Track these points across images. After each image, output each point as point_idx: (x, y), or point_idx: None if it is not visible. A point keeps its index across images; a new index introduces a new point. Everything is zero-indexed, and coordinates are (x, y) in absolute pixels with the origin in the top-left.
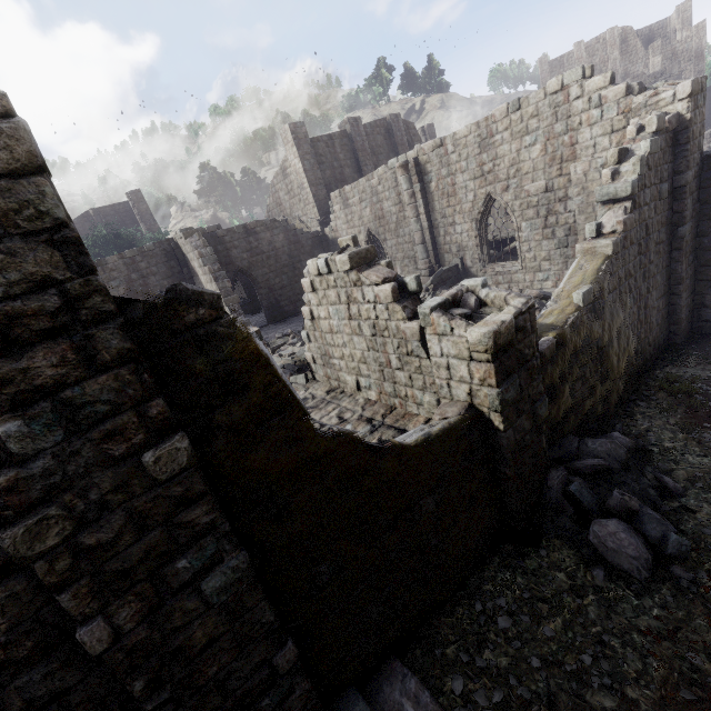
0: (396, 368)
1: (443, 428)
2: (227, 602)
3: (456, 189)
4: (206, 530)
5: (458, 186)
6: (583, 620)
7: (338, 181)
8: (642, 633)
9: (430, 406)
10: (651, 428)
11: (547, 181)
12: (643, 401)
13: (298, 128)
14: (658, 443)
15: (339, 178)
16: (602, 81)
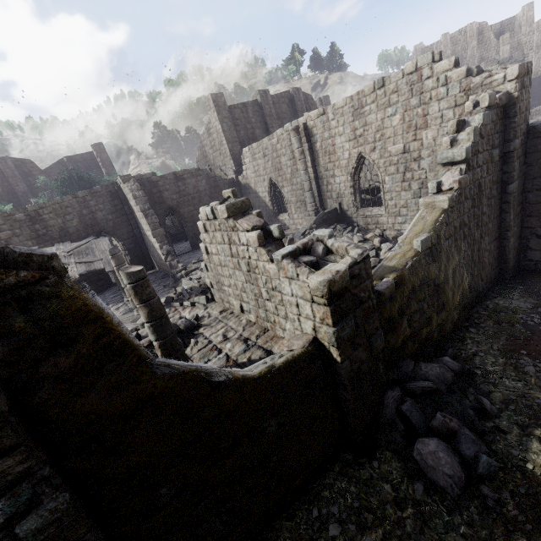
0: (265, 299)
1: (286, 360)
2: (46, 540)
3: (335, 148)
4: (20, 478)
5: (337, 146)
6: (400, 533)
7: (250, 139)
8: None
9: (290, 332)
10: (478, 352)
11: (404, 144)
12: (474, 328)
13: (218, 97)
14: (482, 367)
15: (251, 137)
16: (448, 64)
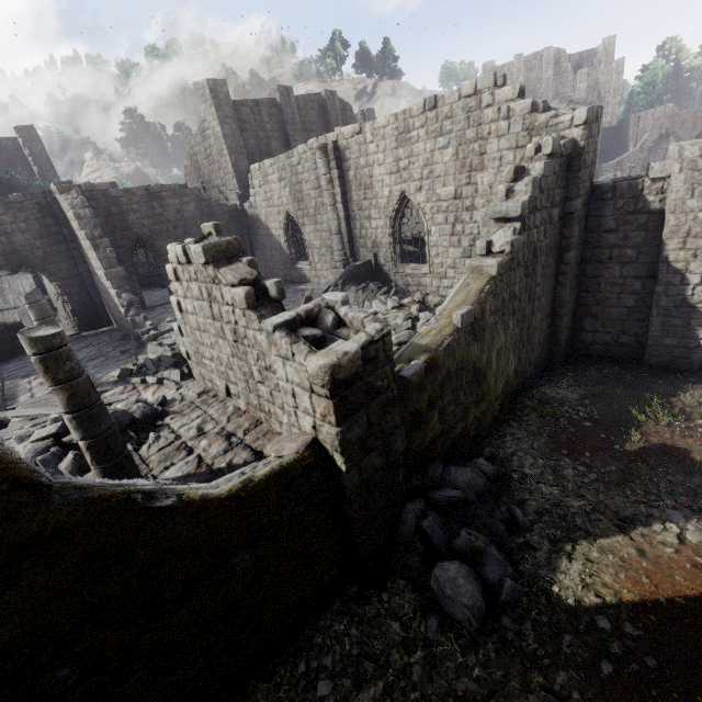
0: (258, 381)
1: (271, 471)
2: None
3: (373, 181)
4: None
5: (375, 178)
6: (405, 683)
7: (263, 153)
8: (458, 700)
9: (288, 428)
10: (517, 452)
11: (456, 188)
12: (516, 421)
13: (218, 86)
14: (519, 469)
15: (264, 150)
16: (511, 93)
